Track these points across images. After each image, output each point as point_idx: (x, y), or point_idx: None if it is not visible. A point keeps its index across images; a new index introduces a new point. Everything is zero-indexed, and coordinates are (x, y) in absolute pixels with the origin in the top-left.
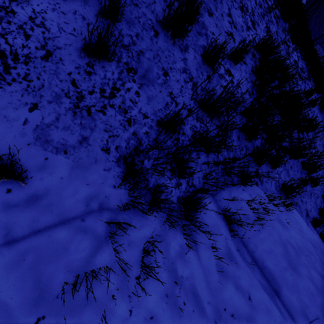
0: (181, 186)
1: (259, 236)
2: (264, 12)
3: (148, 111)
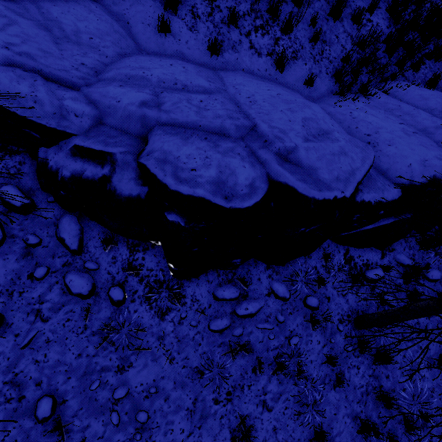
0: (358, 84)
1: (405, 95)
2: None
3: (335, 56)
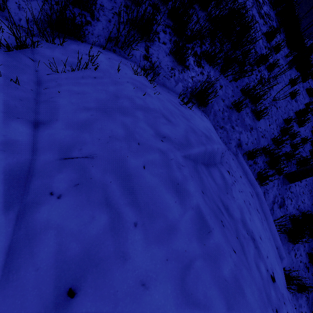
0: None
1: (79, 80)
2: None
3: None
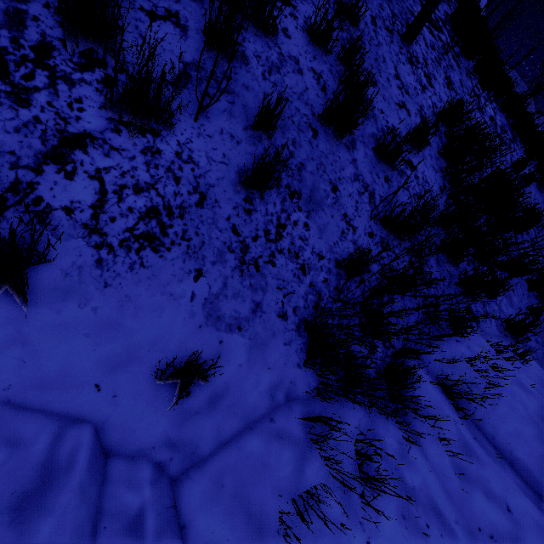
0: (377, 349)
1: (497, 411)
2: (438, 55)
3: (322, 249)
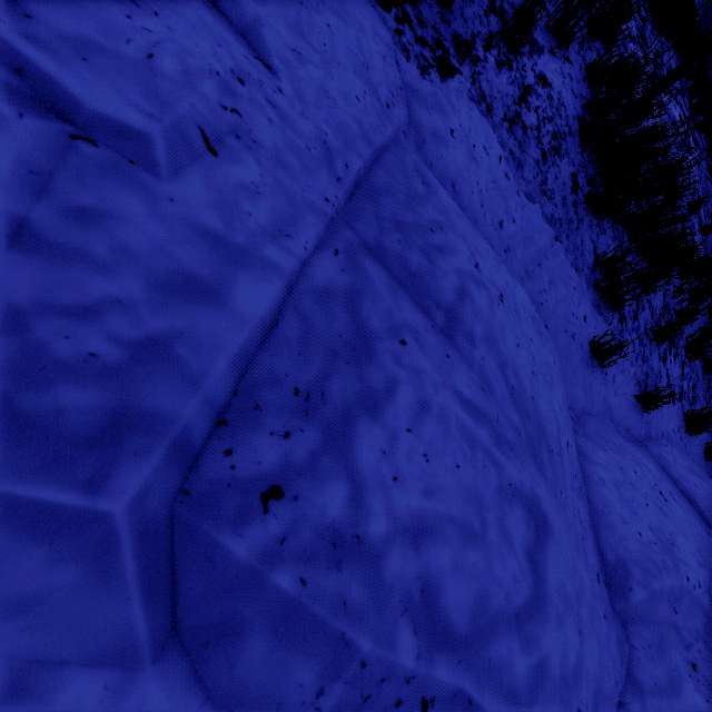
0: None
1: None
2: None
3: None
